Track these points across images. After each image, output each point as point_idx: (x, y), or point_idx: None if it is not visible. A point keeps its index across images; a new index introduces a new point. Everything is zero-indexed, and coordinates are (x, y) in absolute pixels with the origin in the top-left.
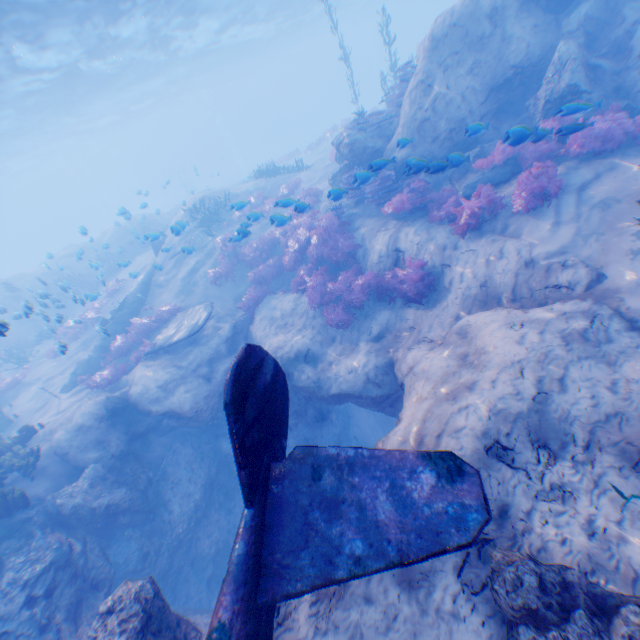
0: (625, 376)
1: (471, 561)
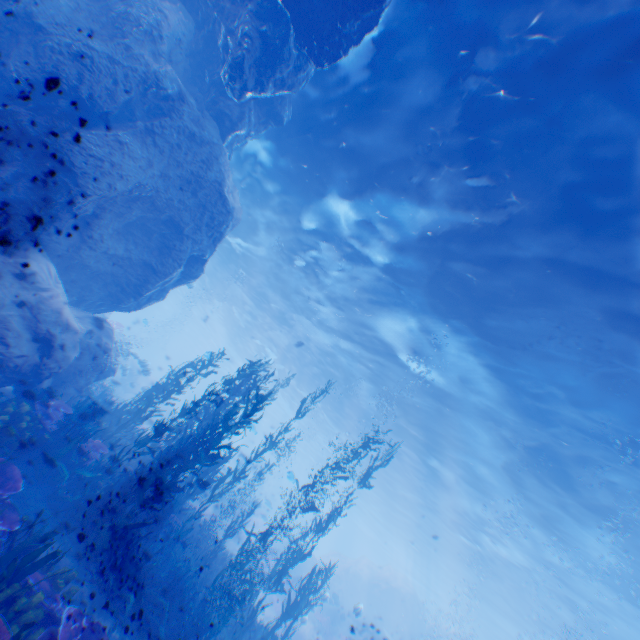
0: None
1: None
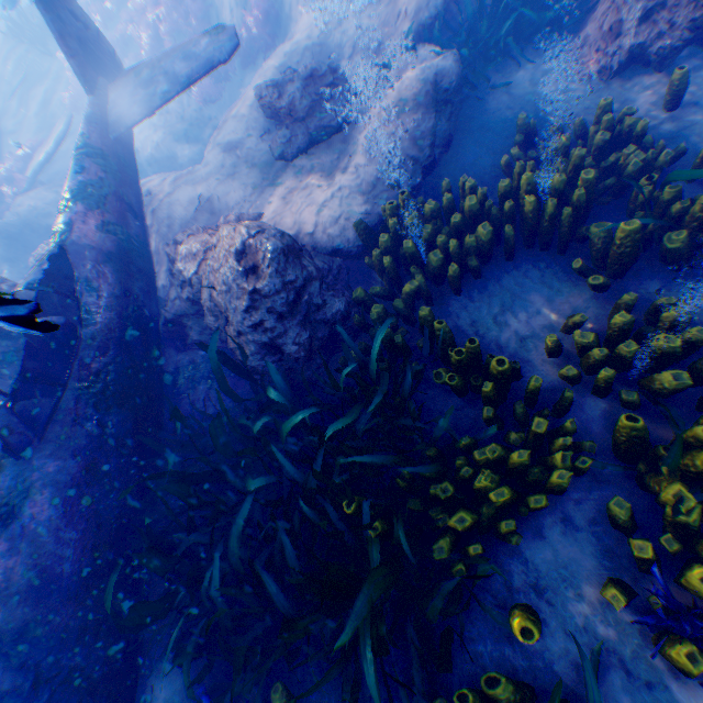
0: (381, 7)
1: (271, 133)
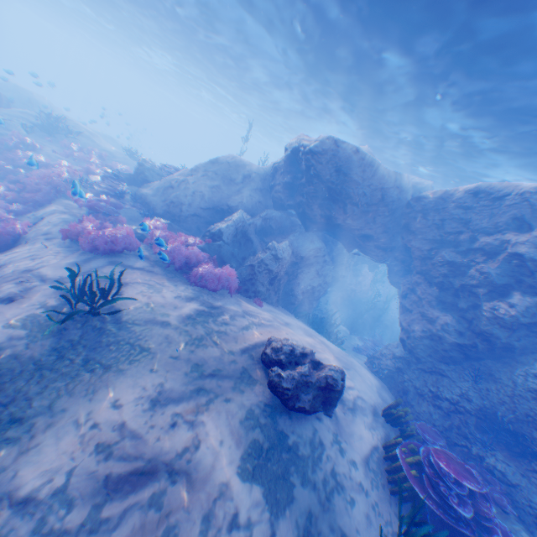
0: None
1: None
